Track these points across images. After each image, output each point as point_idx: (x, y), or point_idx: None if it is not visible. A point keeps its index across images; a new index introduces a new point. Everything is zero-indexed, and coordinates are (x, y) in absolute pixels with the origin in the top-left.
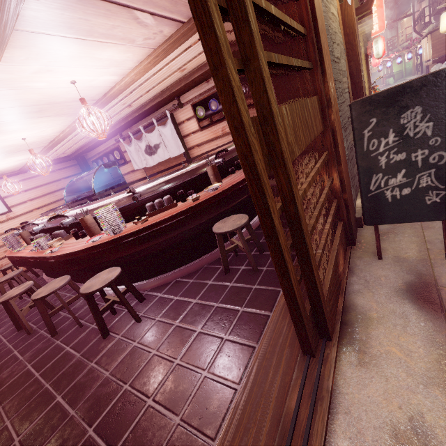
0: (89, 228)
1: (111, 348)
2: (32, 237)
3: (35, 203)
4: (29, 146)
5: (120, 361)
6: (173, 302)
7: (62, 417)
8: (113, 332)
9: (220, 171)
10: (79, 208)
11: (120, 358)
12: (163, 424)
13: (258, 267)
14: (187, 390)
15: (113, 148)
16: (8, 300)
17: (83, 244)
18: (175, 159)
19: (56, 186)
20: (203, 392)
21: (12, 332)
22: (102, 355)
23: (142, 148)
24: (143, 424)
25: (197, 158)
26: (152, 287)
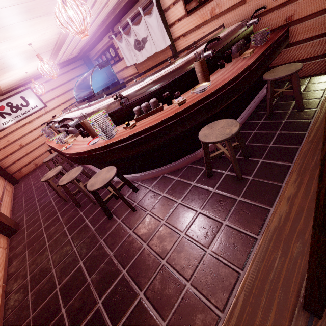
0: (89, 130)
1: (114, 230)
2: (59, 130)
3: (60, 99)
4: (40, 51)
5: (120, 245)
6: (161, 198)
7: (83, 280)
8: (116, 216)
9: (208, 66)
10: (83, 109)
11: (120, 242)
12: (152, 324)
13: (243, 176)
14: (172, 297)
15: (108, 46)
16: (47, 180)
17: (86, 145)
18: (162, 53)
19: (72, 84)
20: (187, 306)
21: (57, 197)
22: (108, 235)
23: (131, 43)
24: (136, 316)
25: (182, 50)
26: (144, 179)
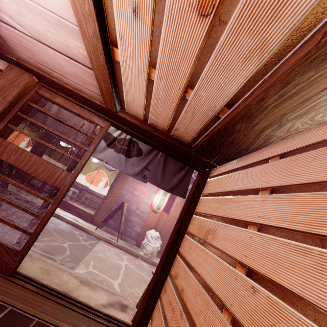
0: None
1: None
2: None
3: None
4: None
5: None
6: None
7: None
8: None
9: None
10: None
11: None
12: None
13: None
14: None
15: None
16: None
17: None
18: None
19: None
20: None
21: None
22: None
23: None
24: None
25: None
26: None
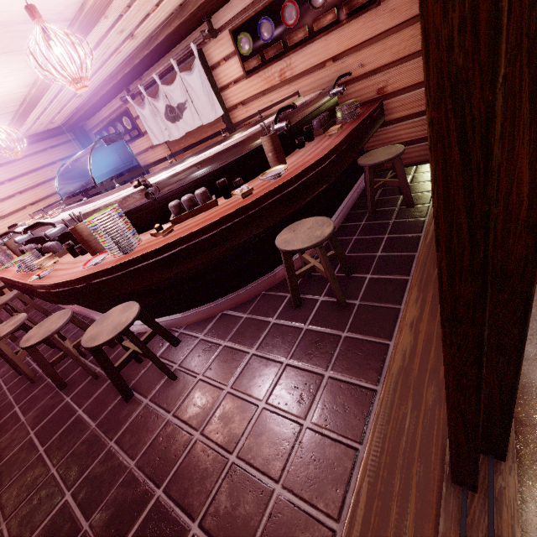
0: (87, 242)
1: (136, 419)
2: (22, 249)
3: (26, 196)
4: None
5: (150, 444)
6: (221, 350)
7: (72, 531)
8: (139, 393)
9: (282, 144)
10: (74, 208)
11: (150, 439)
12: None
13: (347, 300)
14: (251, 517)
15: (120, 113)
16: None
17: (80, 269)
18: (211, 127)
19: (50, 172)
20: (279, 527)
21: (14, 377)
22: (124, 430)
23: (160, 110)
24: None
25: (242, 124)
26: (190, 323)
